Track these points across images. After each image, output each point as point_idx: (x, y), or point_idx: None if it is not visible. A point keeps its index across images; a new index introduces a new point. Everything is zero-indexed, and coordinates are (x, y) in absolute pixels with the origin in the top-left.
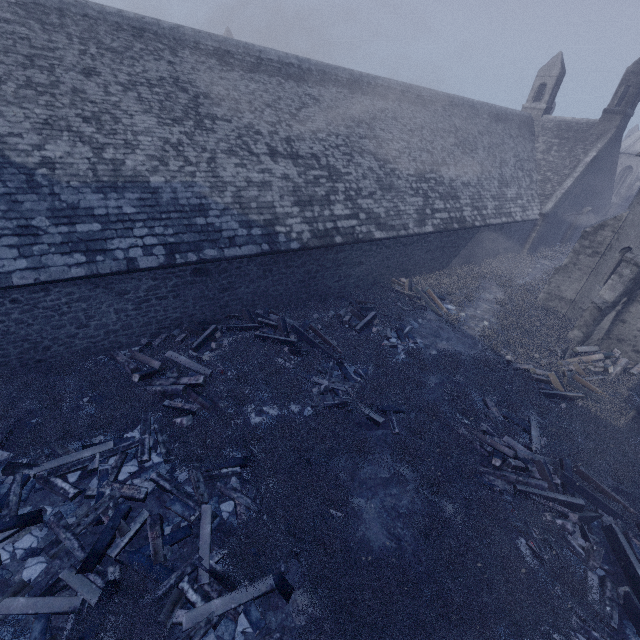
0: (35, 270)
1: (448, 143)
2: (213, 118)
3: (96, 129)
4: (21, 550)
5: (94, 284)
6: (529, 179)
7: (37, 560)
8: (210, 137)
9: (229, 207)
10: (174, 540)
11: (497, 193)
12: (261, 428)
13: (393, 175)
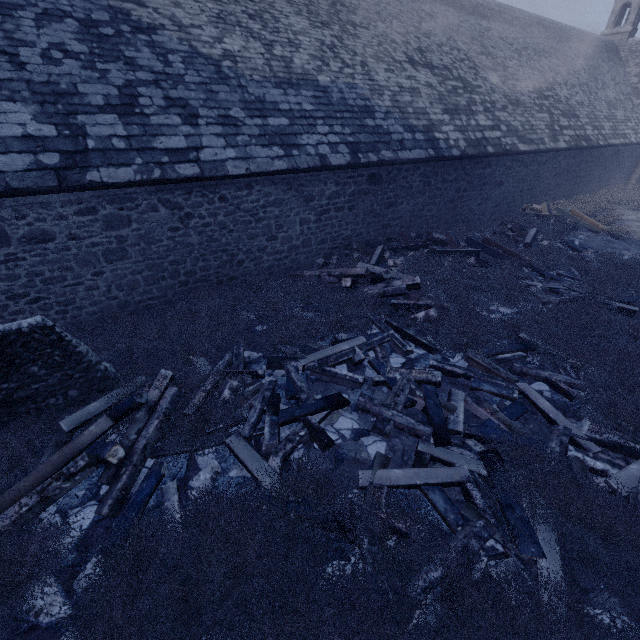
0: (243, 160)
1: (552, 63)
2: (353, 25)
3: (261, 26)
4: (346, 431)
5: (288, 184)
6: (630, 103)
7: (372, 439)
8: (356, 42)
9: (390, 111)
10: (515, 415)
11: (608, 114)
12: (514, 318)
13: (516, 91)
